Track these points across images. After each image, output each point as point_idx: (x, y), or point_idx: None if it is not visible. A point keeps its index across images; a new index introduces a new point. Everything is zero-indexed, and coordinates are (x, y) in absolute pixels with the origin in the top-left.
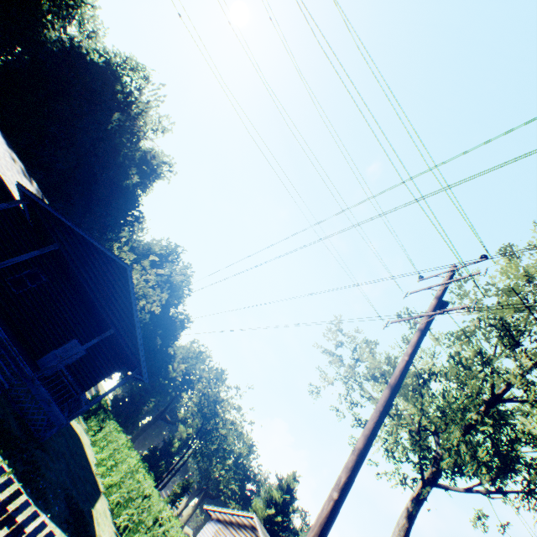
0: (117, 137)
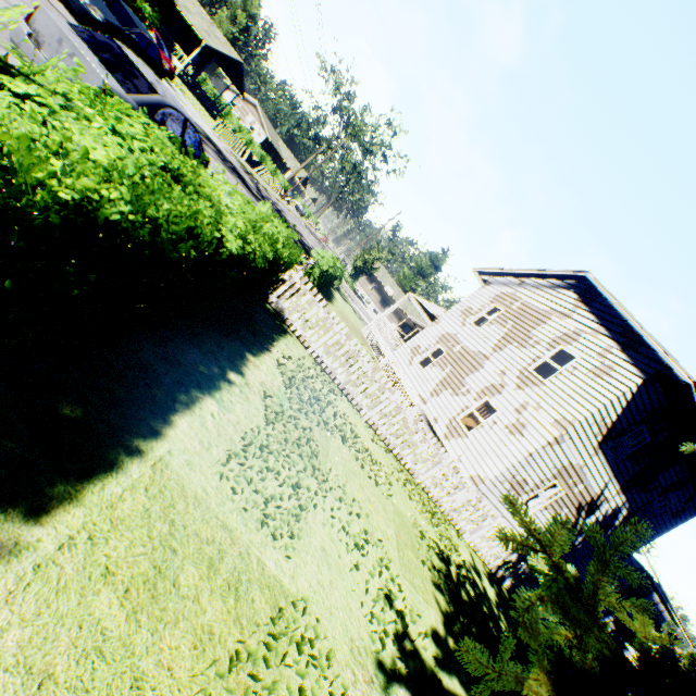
0: None
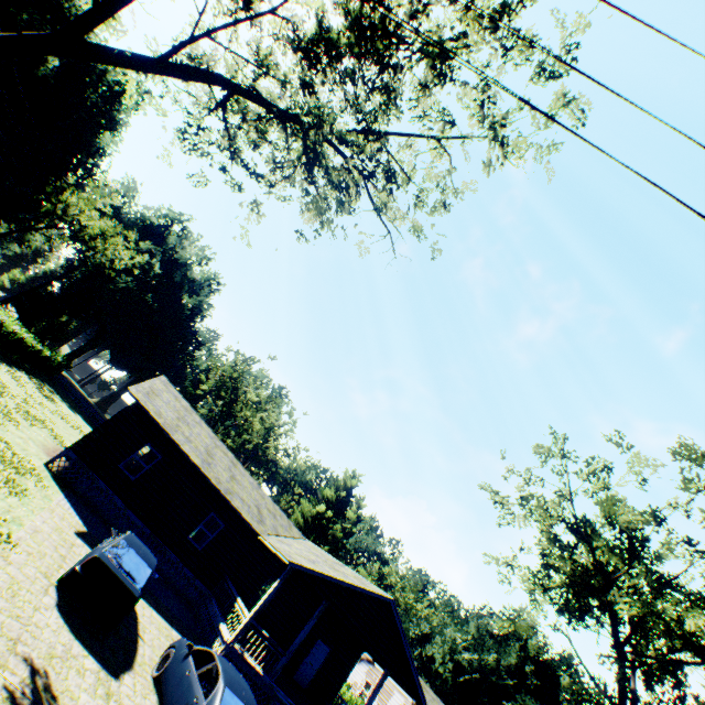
0: (22, 11)
